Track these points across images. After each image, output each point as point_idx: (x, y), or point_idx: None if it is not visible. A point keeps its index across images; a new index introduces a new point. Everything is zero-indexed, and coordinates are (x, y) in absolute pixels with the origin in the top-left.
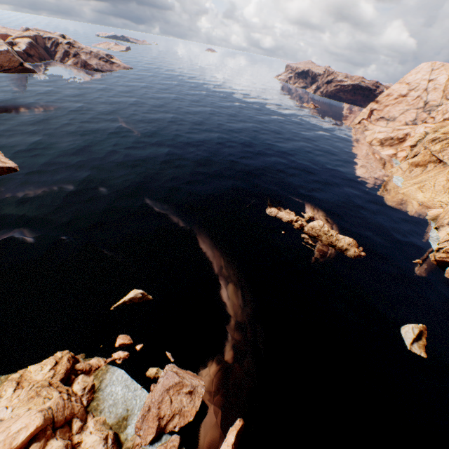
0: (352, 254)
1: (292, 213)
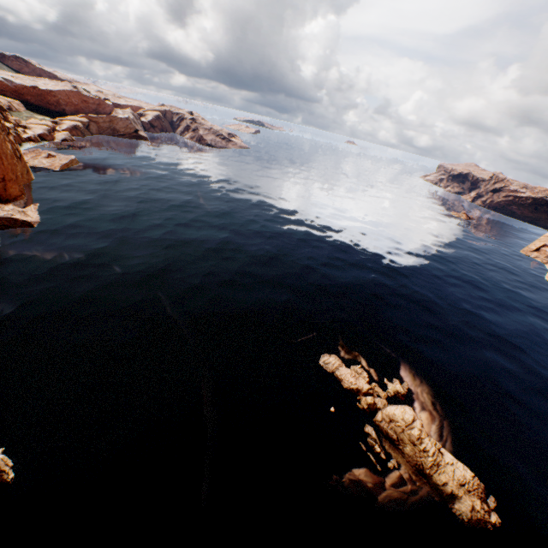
0: (465, 512)
1: (363, 375)
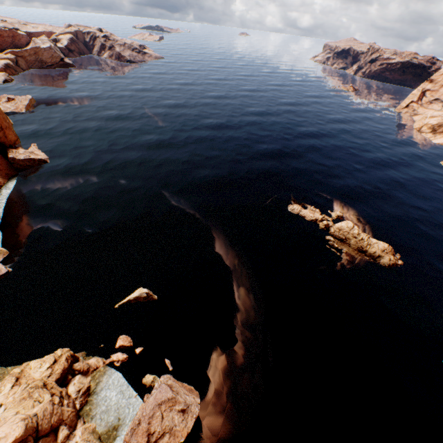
0: (386, 262)
1: (317, 211)
